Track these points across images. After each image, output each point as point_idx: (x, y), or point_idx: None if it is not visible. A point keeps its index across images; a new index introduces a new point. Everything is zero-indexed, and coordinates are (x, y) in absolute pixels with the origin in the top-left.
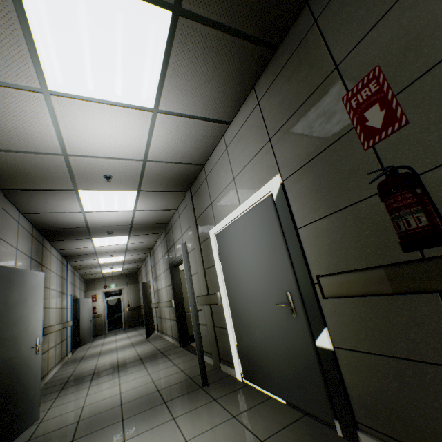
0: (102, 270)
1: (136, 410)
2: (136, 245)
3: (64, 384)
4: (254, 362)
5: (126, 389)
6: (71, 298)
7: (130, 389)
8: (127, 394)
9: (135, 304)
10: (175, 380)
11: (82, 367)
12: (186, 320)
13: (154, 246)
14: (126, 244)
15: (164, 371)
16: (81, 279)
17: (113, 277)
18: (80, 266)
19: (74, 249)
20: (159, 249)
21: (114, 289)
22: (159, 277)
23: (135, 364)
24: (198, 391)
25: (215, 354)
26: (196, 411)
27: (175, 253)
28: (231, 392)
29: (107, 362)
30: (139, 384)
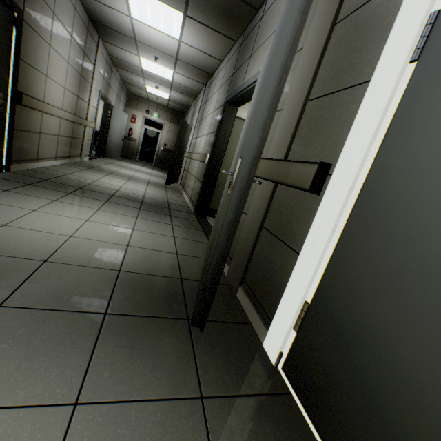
0: (146, 85)
1: (45, 296)
2: (191, 53)
3: (40, 180)
4: (358, 405)
5: (84, 234)
6: (99, 95)
7: (89, 238)
8: (76, 244)
9: (171, 147)
10: (156, 268)
11: (81, 175)
12: (214, 188)
13: (215, 71)
14: (178, 43)
15: (152, 238)
16: (123, 87)
17: (158, 106)
18: (118, 61)
19: (101, 6)
20: (221, 75)
21: (155, 119)
22: (204, 119)
23: (130, 204)
24: (178, 331)
25: (238, 267)
26: (140, 419)
27: (245, 75)
28: (246, 398)
29: (106, 185)
30: (106, 237)
